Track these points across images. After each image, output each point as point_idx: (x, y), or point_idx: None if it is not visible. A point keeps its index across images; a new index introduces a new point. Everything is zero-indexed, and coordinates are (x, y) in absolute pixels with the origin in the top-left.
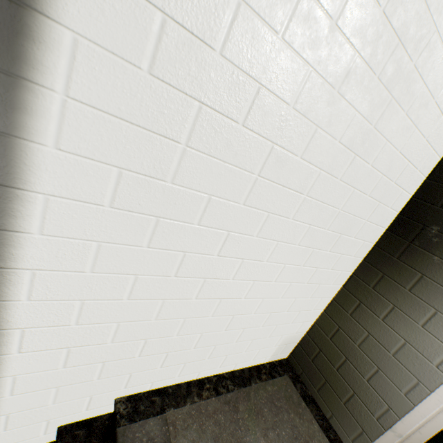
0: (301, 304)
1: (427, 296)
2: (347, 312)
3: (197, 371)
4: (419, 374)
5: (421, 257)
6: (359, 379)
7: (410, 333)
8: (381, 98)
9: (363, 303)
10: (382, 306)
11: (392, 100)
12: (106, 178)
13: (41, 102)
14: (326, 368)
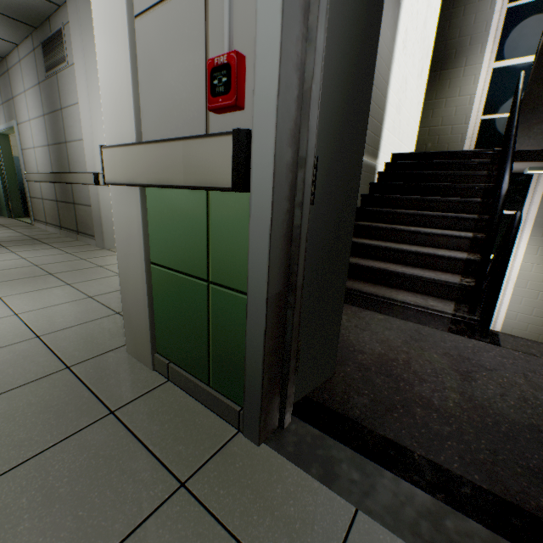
0: (415, 118)
1: (455, 86)
2: (429, 119)
3: (400, 152)
4: (465, 113)
5: (446, 74)
6: (447, 137)
7: (456, 103)
8: (427, 5)
9: (434, 109)
10: (442, 103)
11: (428, 5)
12: (402, 30)
13: (401, 5)
14: (432, 149)
